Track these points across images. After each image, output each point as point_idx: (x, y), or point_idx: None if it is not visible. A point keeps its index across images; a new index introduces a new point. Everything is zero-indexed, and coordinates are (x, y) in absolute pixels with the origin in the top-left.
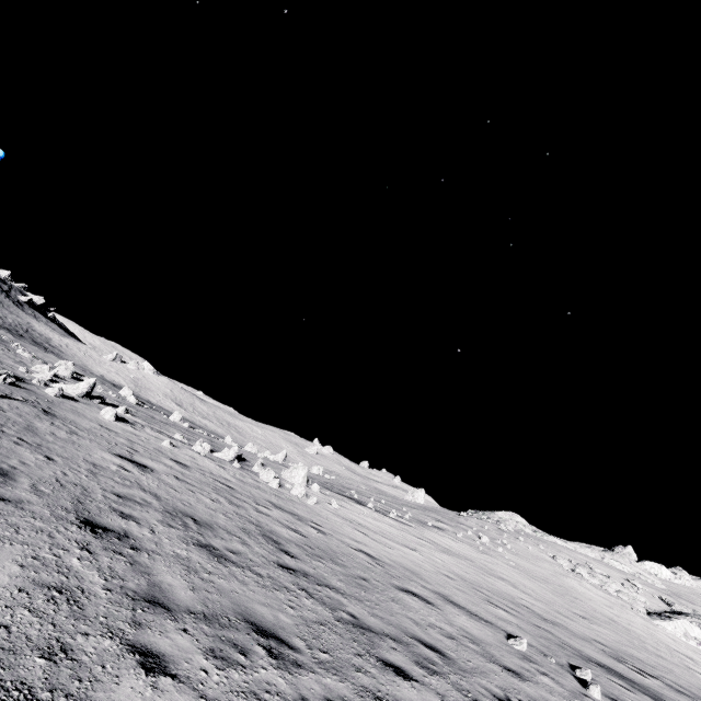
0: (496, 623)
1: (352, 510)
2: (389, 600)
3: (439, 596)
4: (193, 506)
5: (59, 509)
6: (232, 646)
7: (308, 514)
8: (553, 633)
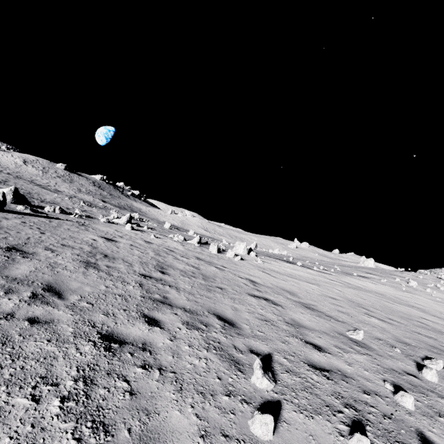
0: (351, 323)
1: (275, 265)
2: (227, 298)
3: (298, 304)
4: (118, 253)
5: (2, 243)
6: (5, 289)
7: (224, 263)
8: (439, 340)
